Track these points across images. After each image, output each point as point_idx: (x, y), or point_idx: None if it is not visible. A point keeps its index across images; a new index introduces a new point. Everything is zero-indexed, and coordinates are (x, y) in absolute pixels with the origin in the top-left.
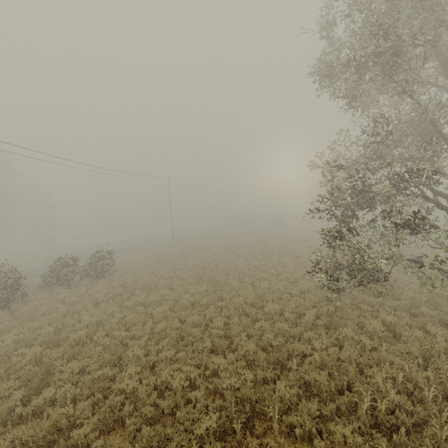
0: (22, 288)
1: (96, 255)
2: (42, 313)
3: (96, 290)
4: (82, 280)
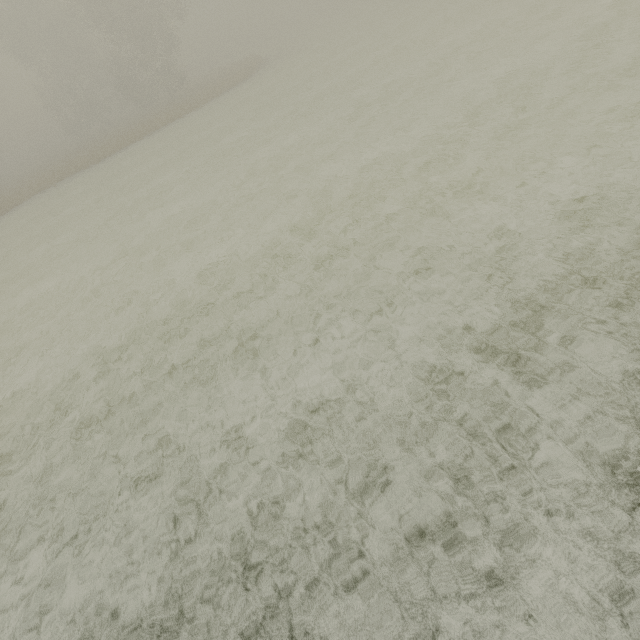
0: None
1: None
2: None
3: None
4: None
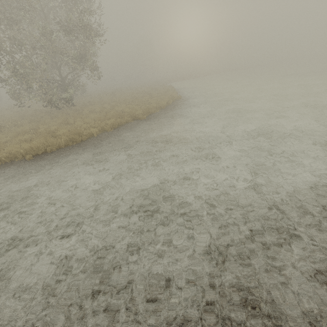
0: None
1: None
2: None
3: None
4: None
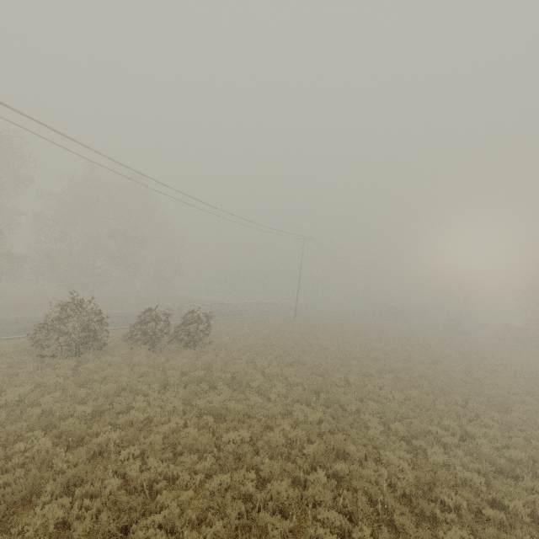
0: (103, 335)
1: (192, 316)
2: (103, 377)
3: (176, 363)
4: (172, 342)
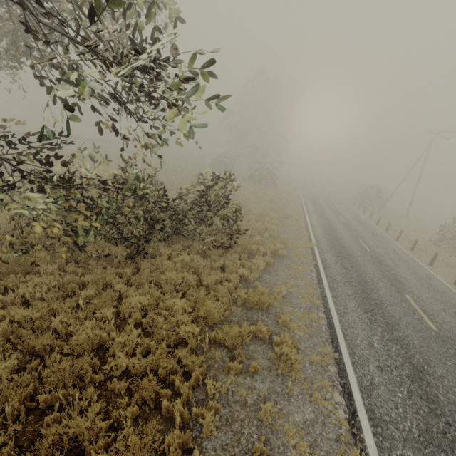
0: None
1: None
2: None
3: None
4: None
